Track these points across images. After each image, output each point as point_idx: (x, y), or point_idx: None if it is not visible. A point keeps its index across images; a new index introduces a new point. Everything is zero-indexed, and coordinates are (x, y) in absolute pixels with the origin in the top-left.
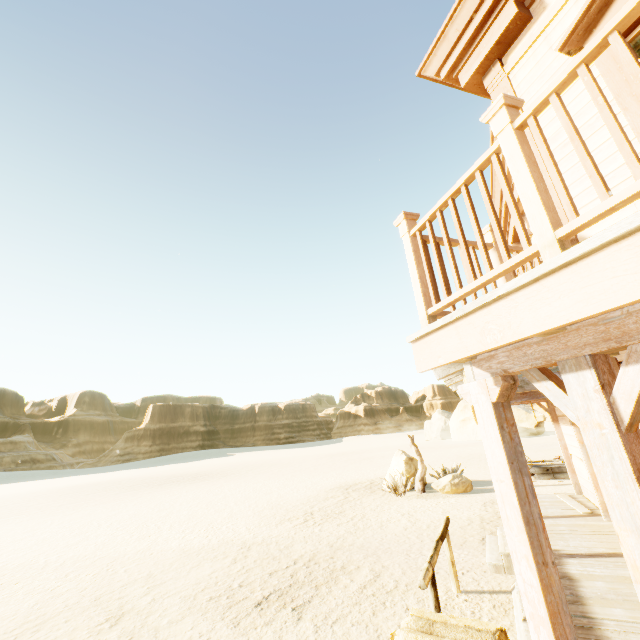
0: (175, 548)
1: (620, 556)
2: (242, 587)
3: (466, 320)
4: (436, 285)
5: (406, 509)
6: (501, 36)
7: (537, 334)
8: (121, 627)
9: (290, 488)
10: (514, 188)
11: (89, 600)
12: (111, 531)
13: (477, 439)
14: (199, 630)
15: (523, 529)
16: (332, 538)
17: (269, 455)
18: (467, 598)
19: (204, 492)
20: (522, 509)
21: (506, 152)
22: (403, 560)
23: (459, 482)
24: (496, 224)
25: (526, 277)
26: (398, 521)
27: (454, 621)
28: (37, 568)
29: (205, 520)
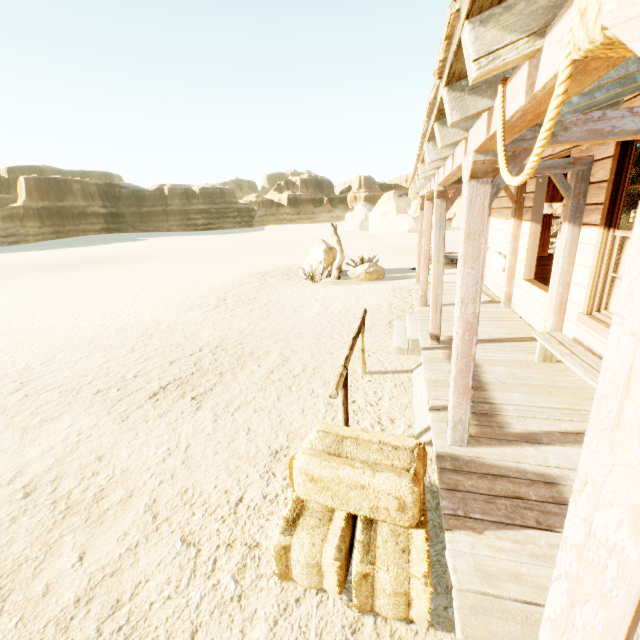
0: (63, 338)
1: (516, 341)
2: (137, 378)
3: None
4: None
5: (321, 295)
6: None
7: None
8: None
9: (205, 274)
10: None
11: None
12: None
13: (392, 232)
14: (78, 428)
15: None
16: (243, 324)
17: (186, 241)
18: (371, 379)
19: (107, 278)
20: None
21: None
22: (313, 344)
23: (374, 271)
24: None
25: None
26: (312, 307)
27: (367, 437)
28: None
29: (104, 307)
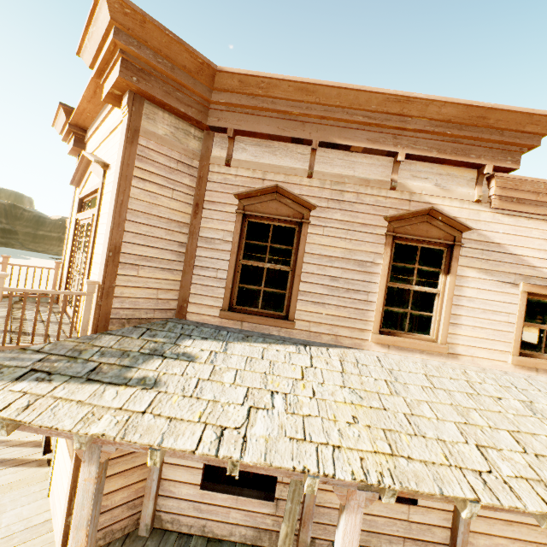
0: None
1: None
2: None
3: None
4: None
5: None
6: (73, 149)
7: None
8: None
9: None
10: None
11: None
12: None
13: None
14: None
15: None
16: None
17: None
18: None
19: None
20: None
21: None
22: None
23: None
24: None
25: None
26: None
27: None
28: None
29: None
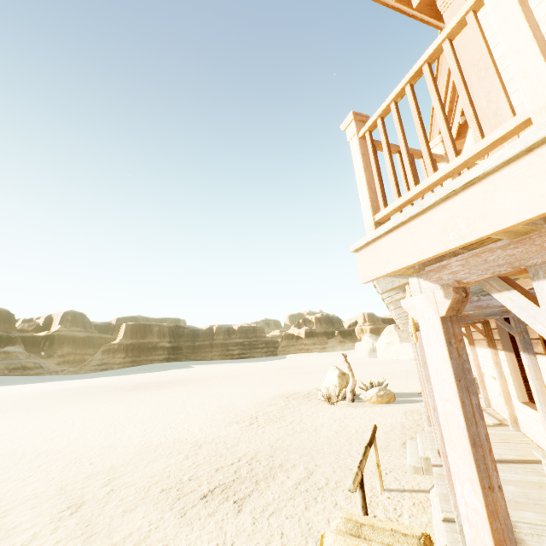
0: (136, 445)
1: (528, 463)
2: (191, 481)
3: (423, 218)
4: (384, 192)
5: (338, 416)
6: None
7: (523, 223)
8: (80, 514)
9: (239, 395)
10: (453, 127)
11: (55, 489)
12: (83, 428)
13: (399, 359)
14: (149, 519)
15: (469, 451)
16: (273, 439)
17: (224, 368)
18: (390, 496)
19: (166, 397)
20: (469, 430)
21: (490, 0)
22: (334, 460)
23: (384, 394)
24: (468, 99)
25: (515, 147)
26: (330, 426)
27: (381, 524)
28: (14, 459)
29: (165, 421)
